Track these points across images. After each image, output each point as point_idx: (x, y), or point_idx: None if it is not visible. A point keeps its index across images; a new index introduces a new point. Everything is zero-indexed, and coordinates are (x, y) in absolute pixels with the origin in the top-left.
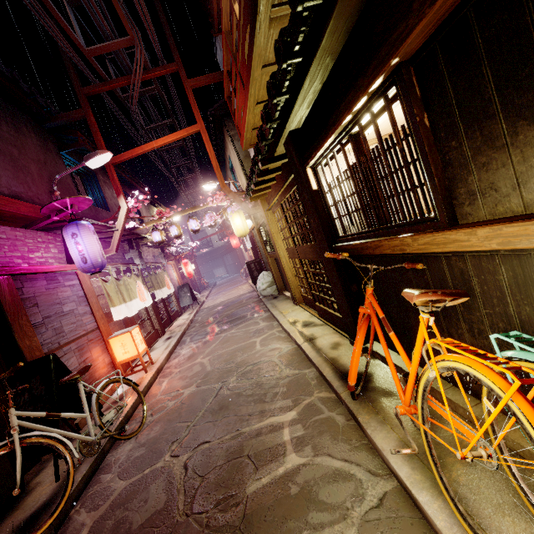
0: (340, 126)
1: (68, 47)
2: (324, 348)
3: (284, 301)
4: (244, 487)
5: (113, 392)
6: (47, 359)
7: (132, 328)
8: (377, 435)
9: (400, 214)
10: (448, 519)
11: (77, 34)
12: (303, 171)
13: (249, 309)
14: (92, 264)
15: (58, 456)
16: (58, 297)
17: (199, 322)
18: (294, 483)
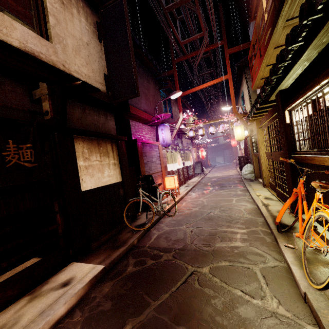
0: (305, 95)
1: (174, 43)
2: (272, 210)
3: (257, 184)
4: (214, 244)
5: (162, 200)
6: (149, 176)
7: (174, 175)
8: (284, 246)
9: (328, 145)
10: (301, 275)
11: (179, 35)
12: (282, 112)
13: (233, 183)
14: (166, 143)
15: (148, 211)
16: (152, 154)
17: (203, 183)
18: (237, 250)
